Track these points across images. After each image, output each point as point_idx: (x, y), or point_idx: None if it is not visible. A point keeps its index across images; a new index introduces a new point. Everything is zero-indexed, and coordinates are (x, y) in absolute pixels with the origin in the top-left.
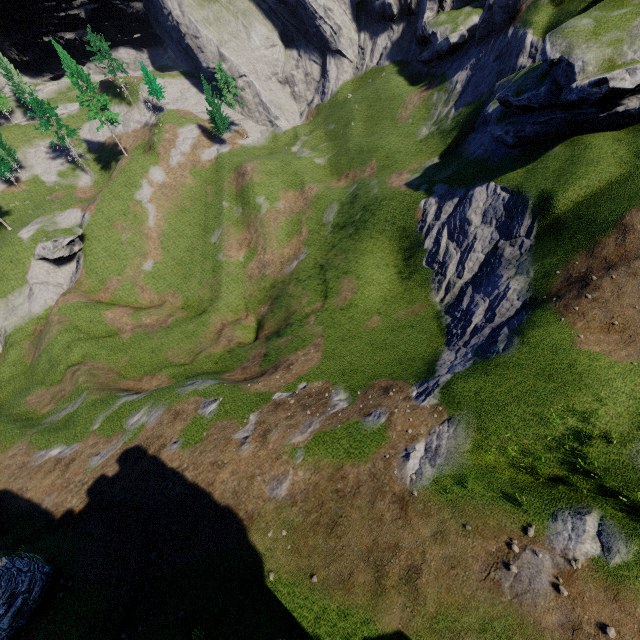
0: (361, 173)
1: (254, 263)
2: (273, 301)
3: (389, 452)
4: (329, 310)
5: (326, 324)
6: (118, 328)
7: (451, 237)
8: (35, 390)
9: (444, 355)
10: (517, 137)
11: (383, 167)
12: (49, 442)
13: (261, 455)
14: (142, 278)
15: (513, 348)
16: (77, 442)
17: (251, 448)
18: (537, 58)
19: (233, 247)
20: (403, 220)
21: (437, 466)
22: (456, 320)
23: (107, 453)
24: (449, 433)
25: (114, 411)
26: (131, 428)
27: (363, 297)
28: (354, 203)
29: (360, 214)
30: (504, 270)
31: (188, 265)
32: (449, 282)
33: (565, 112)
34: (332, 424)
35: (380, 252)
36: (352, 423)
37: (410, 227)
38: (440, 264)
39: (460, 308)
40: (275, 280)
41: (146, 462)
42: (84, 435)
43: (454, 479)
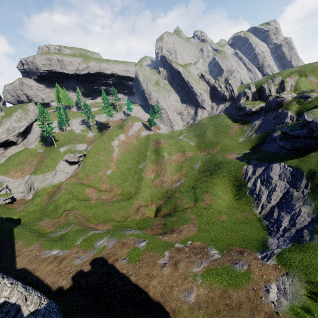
0: (211, 151)
1: (158, 180)
2: (166, 199)
3: (255, 286)
4: (198, 207)
5: (197, 214)
6: (90, 197)
7: (262, 183)
8: (45, 219)
9: (270, 240)
10: (292, 146)
11: (222, 150)
12: (52, 246)
13: (175, 275)
14: (105, 177)
15: (315, 240)
16: (67, 249)
17: (169, 270)
18: (294, 120)
19: (149, 171)
20: (235, 172)
21: (289, 299)
22: (271, 223)
23: (84, 258)
24: (289, 282)
25: (88, 236)
26: (98, 247)
27: (216, 204)
28: (209, 162)
29: (213, 167)
30: (295, 202)
31: (126, 175)
32: (263, 204)
33: (315, 140)
34: (215, 265)
35: (223, 185)
36: (227, 266)
37: (239, 176)
38: (257, 195)
39: (273, 217)
40: (168, 189)
41: (107, 267)
42: (71, 246)
43: (303, 309)
